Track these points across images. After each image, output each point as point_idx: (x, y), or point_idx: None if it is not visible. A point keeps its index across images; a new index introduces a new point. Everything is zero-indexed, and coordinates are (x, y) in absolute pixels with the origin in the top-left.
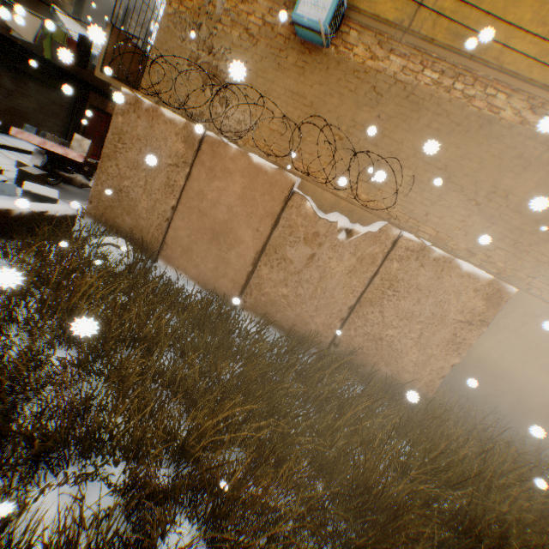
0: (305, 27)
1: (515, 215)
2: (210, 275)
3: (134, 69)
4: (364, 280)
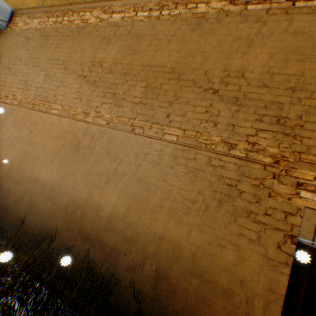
0: None
1: (110, 75)
2: None
3: None
4: None
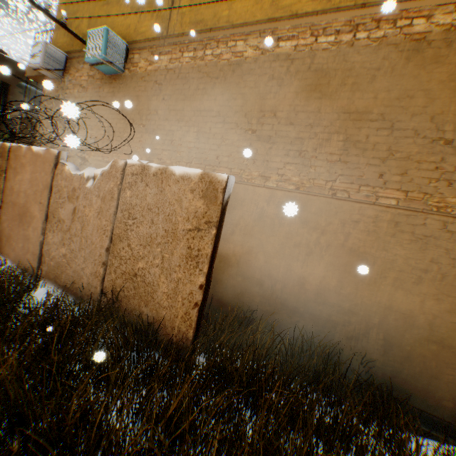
0: (96, 63)
1: (290, 128)
2: (22, 254)
3: None
4: (110, 217)
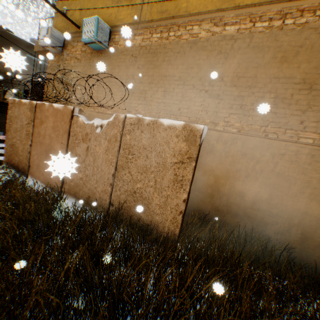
0: (89, 42)
1: (233, 88)
2: (49, 177)
3: None
4: (114, 153)
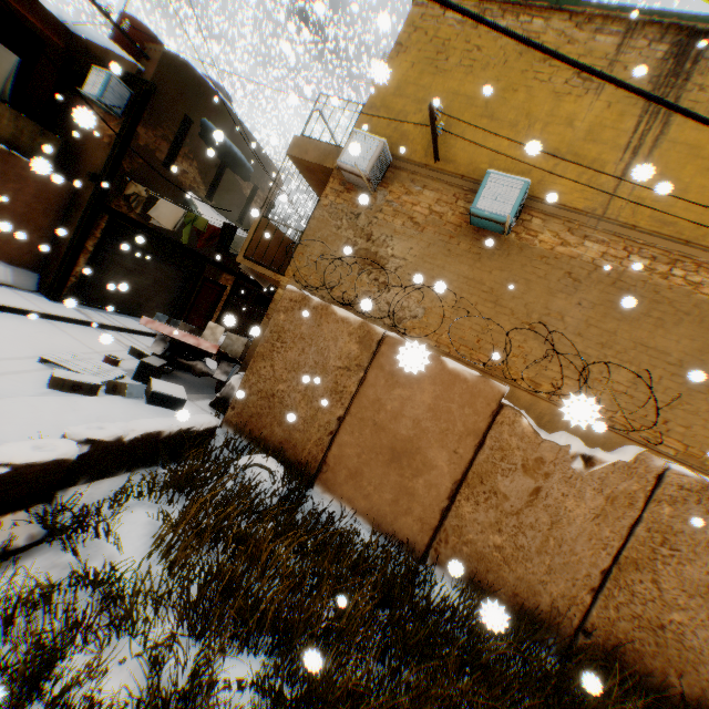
0: (485, 217)
1: None
2: (387, 510)
3: (273, 250)
4: (619, 529)
